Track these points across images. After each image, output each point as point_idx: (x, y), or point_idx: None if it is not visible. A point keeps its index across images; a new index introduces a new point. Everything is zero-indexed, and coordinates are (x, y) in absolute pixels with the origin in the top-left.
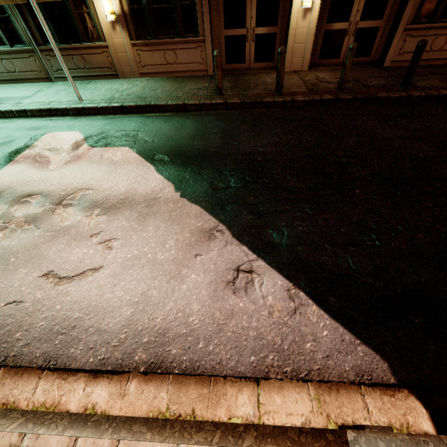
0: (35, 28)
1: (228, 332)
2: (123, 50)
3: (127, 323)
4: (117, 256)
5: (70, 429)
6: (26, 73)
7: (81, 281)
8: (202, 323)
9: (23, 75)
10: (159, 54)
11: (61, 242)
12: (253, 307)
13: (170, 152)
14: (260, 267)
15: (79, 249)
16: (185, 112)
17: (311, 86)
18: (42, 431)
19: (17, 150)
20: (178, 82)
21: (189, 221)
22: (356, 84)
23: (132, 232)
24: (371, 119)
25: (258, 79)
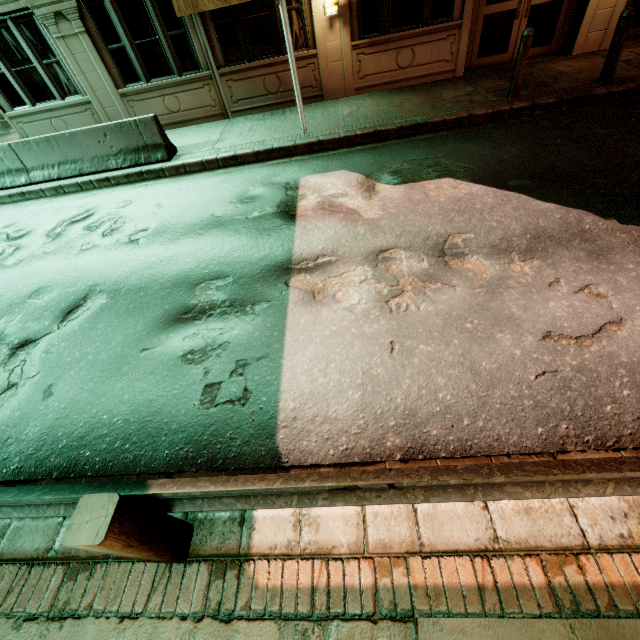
0: (217, 43)
1: None
2: (338, 57)
3: None
4: (627, 304)
5: None
6: (193, 111)
7: (614, 339)
8: None
9: (189, 114)
10: (389, 55)
11: (513, 297)
12: None
13: (526, 175)
14: None
15: (554, 303)
16: (470, 128)
17: None
18: None
19: (285, 203)
20: (422, 92)
21: None
22: None
23: (607, 273)
24: None
25: (543, 70)
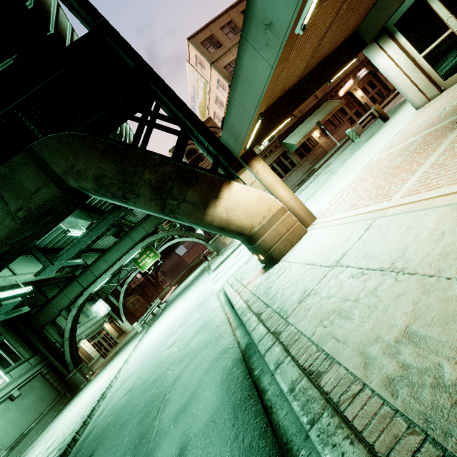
0: (298, 157)
1: None
2: (325, 143)
3: None
4: None
5: None
6: None
7: None
8: None
9: None
10: (335, 135)
11: None
12: None
13: None
14: None
15: None
16: None
17: None
18: None
19: None
20: None
21: None
22: None
23: None
24: None
25: None
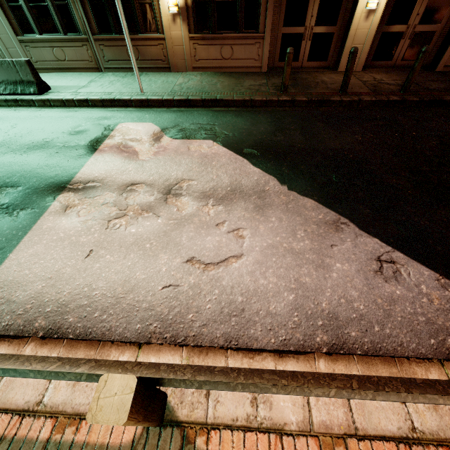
0: (92, 16)
1: (397, 317)
2: (180, 43)
3: (294, 307)
4: (253, 245)
5: (411, 388)
6: (75, 62)
7: (228, 268)
8: (367, 308)
9: (72, 64)
10: (215, 48)
11: (189, 229)
12: (410, 295)
13: (257, 146)
14: (400, 258)
15: (211, 237)
16: (251, 108)
17: (372, 87)
18: (390, 390)
19: (96, 139)
20: (234, 78)
21: (309, 213)
22: (417, 87)
23: (256, 222)
24: (444, 122)
25: (314, 78)
